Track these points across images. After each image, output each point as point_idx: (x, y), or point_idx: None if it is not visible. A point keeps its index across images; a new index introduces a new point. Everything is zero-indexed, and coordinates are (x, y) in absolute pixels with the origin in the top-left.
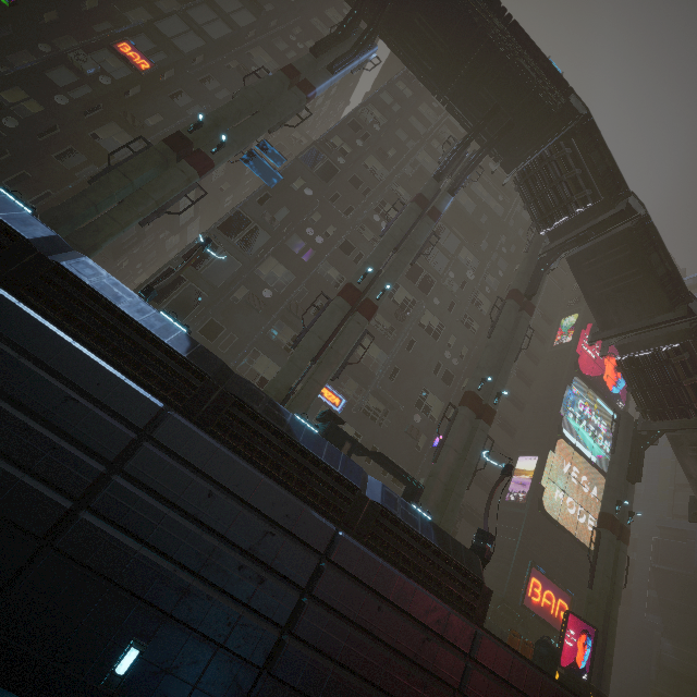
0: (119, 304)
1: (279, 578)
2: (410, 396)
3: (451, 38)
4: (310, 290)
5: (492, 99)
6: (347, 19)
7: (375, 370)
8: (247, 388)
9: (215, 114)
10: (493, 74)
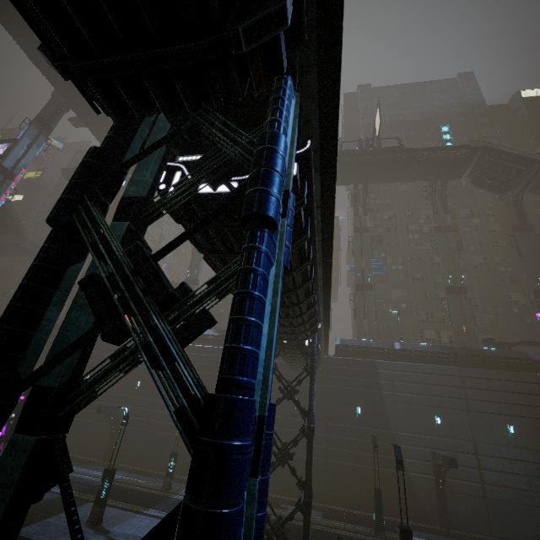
0: (420, 349)
1: (531, 395)
2: (501, 303)
3: (400, 169)
4: (416, 290)
5: (433, 170)
6: (356, 194)
7: (473, 303)
8: (467, 349)
9: (357, 268)
10: (428, 165)
